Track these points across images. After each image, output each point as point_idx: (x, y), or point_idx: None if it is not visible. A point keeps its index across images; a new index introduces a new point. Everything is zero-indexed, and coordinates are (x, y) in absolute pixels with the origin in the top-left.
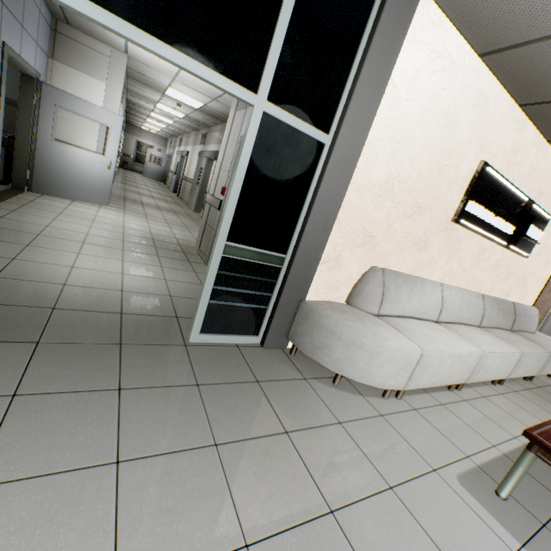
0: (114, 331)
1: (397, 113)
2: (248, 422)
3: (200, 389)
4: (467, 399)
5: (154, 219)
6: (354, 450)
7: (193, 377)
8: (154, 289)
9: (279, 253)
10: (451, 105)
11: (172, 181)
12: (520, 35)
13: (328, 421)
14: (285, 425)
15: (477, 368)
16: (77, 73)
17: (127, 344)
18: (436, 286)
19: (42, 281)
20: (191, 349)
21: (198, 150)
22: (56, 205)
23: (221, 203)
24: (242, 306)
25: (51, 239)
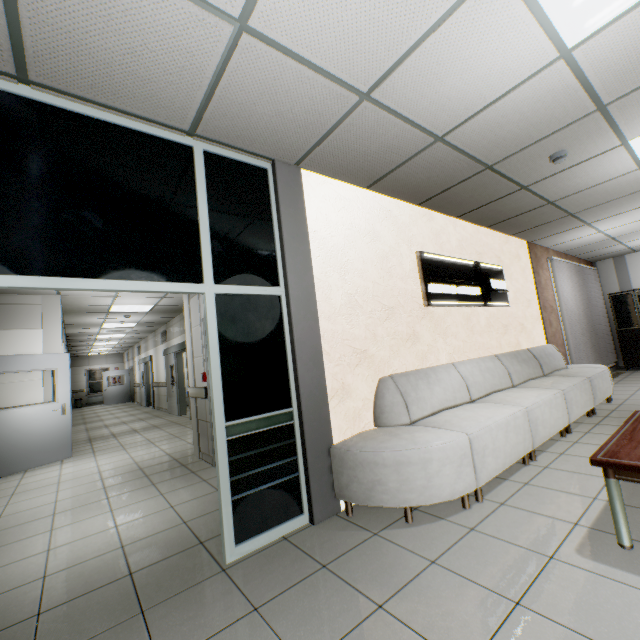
0: (129, 600)
1: (327, 248)
2: (332, 619)
3: (260, 612)
4: (546, 464)
5: (134, 445)
6: (461, 584)
7: (247, 603)
8: (162, 524)
9: (284, 409)
10: (366, 226)
11: (142, 394)
12: (383, 169)
13: (420, 567)
14: (375, 599)
15: (533, 427)
16: (7, 332)
17: (151, 607)
18: (448, 368)
19: (13, 588)
20: (232, 570)
21: (162, 349)
22: (4, 487)
23: (207, 390)
24: (270, 485)
25: (9, 531)
